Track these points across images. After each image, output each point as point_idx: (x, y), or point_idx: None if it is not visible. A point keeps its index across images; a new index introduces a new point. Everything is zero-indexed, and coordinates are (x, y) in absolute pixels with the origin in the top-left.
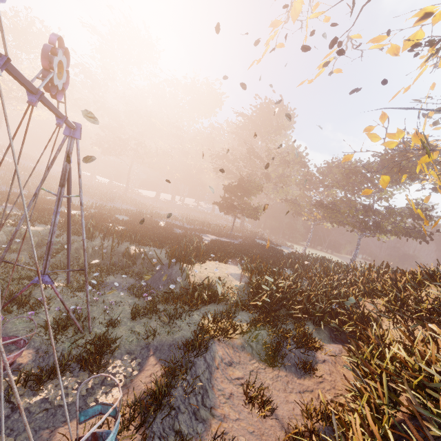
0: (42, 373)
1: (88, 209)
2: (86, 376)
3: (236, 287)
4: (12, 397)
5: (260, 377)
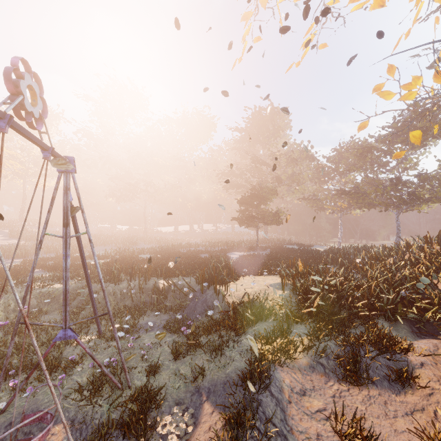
0: None
1: (113, 256)
2: None
3: (280, 298)
4: None
5: (346, 404)
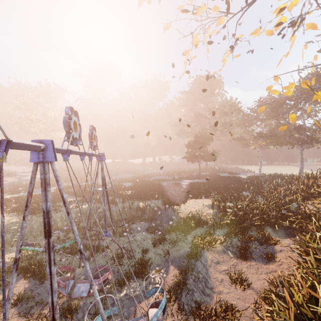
0: (120, 282)
1: (107, 185)
2: (141, 281)
3: (211, 214)
4: (111, 294)
5: (238, 268)
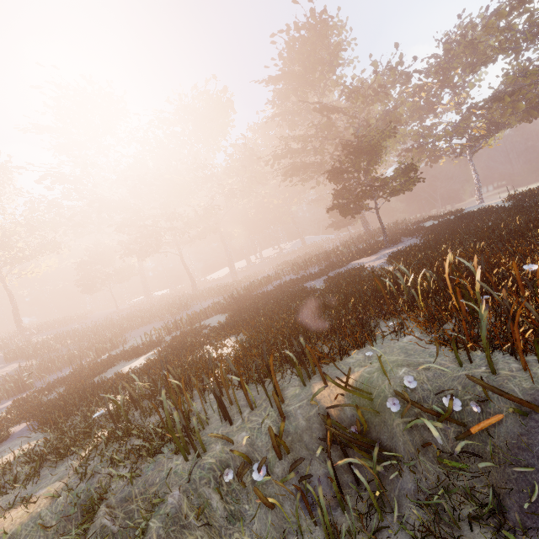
0: None
1: (160, 341)
2: None
3: None
4: None
5: None
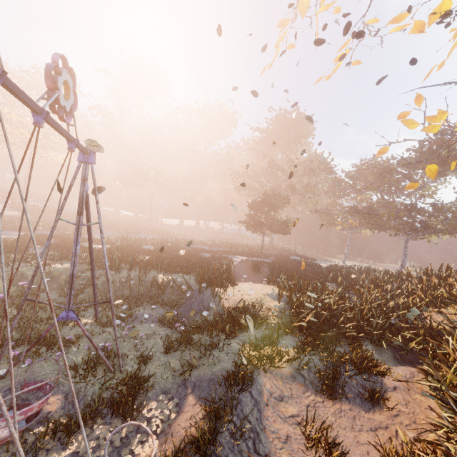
0: (71, 422)
1: (114, 243)
2: (119, 423)
3: (275, 308)
4: (39, 452)
5: (319, 413)
